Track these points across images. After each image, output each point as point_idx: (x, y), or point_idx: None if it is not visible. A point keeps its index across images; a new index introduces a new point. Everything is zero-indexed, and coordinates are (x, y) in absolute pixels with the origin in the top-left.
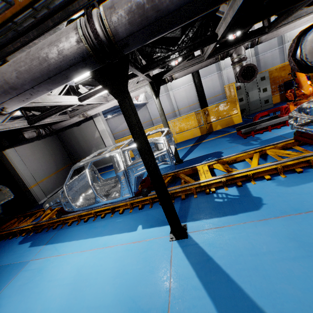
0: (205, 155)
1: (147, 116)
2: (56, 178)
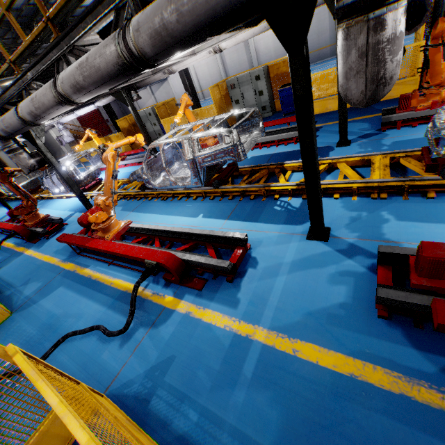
0: None
1: (171, 94)
2: None
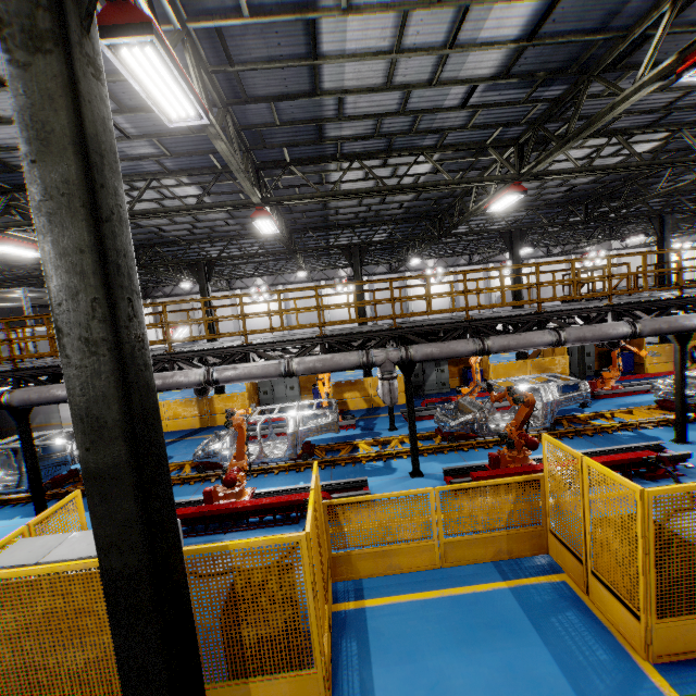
0: None
1: None
2: None
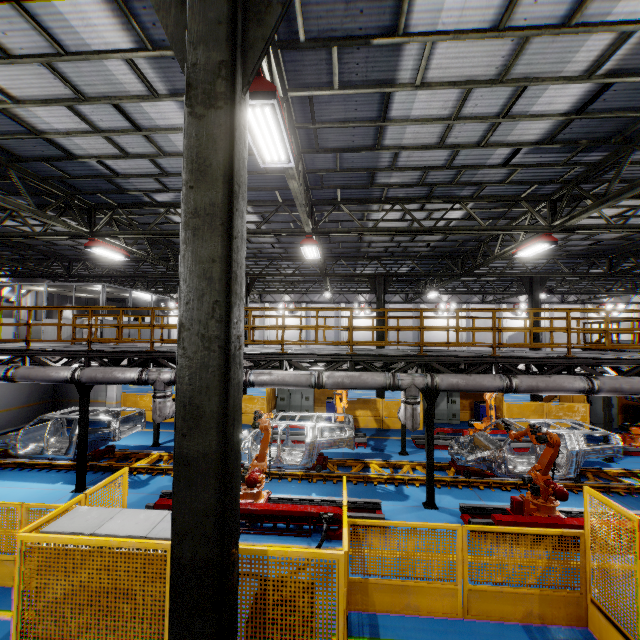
0: None
1: None
2: (19, 414)
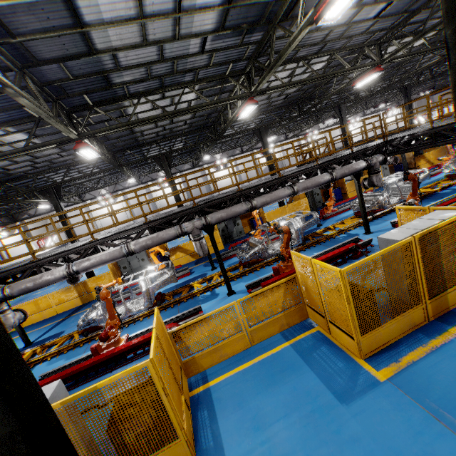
0: (52, 336)
1: None
2: None
